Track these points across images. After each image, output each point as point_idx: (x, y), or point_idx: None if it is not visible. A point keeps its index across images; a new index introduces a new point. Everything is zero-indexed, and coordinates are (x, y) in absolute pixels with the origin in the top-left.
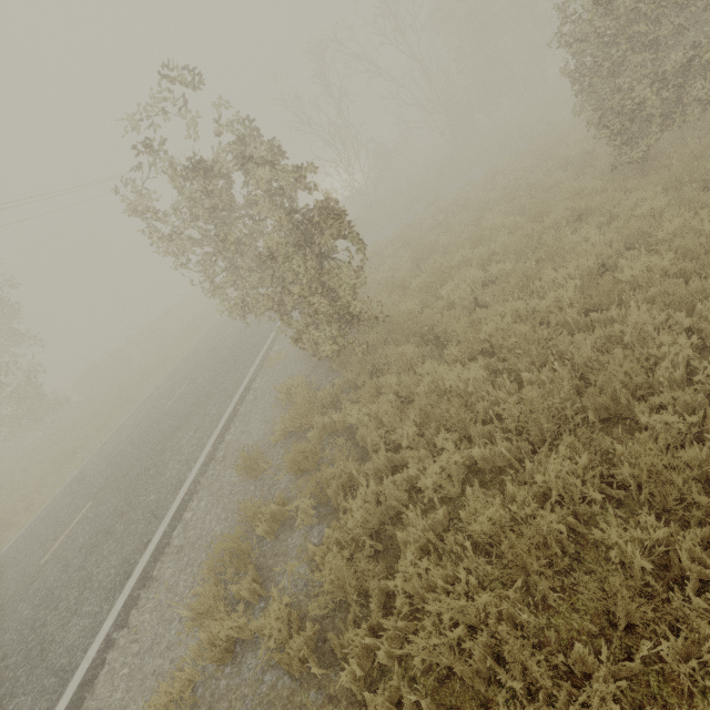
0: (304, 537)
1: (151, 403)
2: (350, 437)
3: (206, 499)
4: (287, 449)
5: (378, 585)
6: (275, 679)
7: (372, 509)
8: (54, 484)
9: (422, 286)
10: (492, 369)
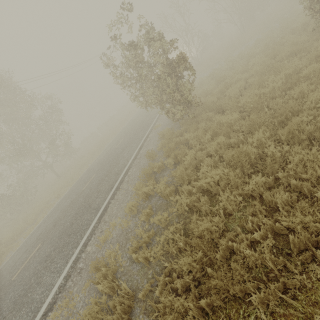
0: (170, 172)
1: (110, 146)
2: (186, 145)
3: (135, 168)
4: (163, 152)
5: (194, 178)
6: (161, 201)
7: (193, 158)
8: (79, 173)
9: (218, 92)
10: (243, 118)
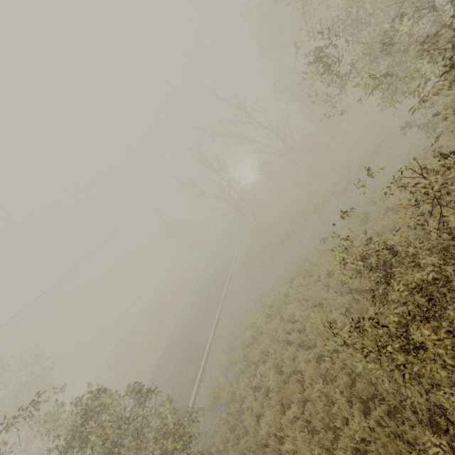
0: None
1: None
2: None
3: None
4: None
5: None
6: None
7: None
8: None
9: None
10: None
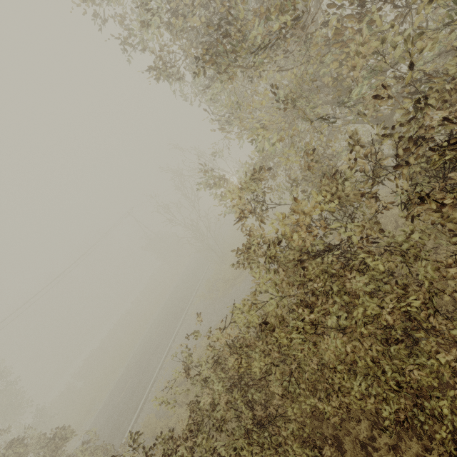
0: None
1: None
2: None
3: None
4: None
5: None
6: None
7: None
8: None
9: None
10: None
